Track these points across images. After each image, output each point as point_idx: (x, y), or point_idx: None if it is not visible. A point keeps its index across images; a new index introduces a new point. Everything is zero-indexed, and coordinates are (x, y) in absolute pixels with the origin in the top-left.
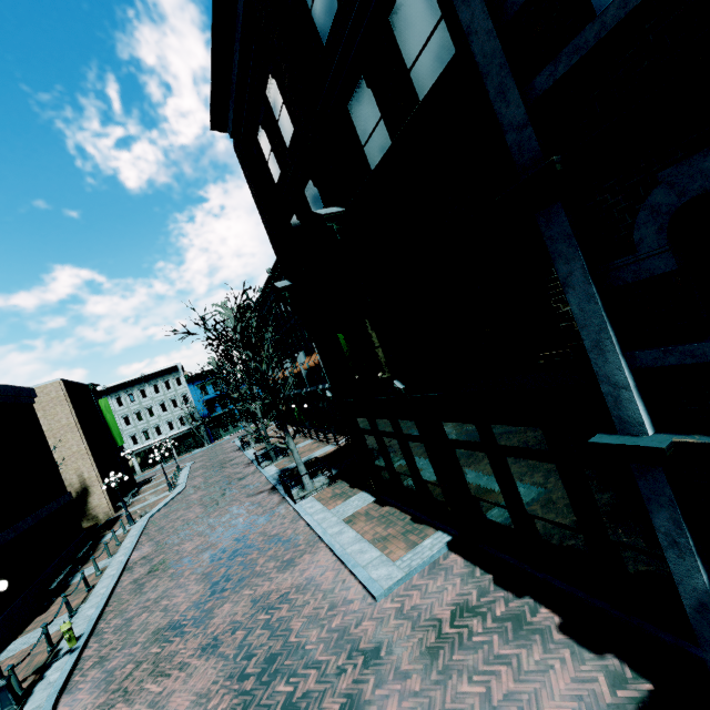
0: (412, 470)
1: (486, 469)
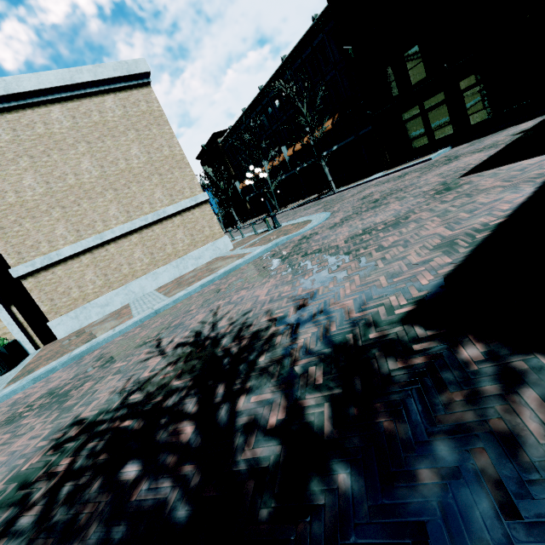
0: (427, 128)
1: (482, 93)
